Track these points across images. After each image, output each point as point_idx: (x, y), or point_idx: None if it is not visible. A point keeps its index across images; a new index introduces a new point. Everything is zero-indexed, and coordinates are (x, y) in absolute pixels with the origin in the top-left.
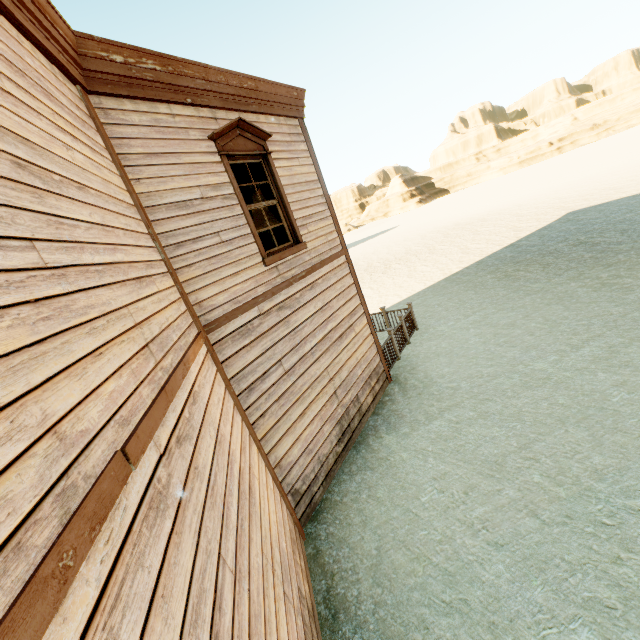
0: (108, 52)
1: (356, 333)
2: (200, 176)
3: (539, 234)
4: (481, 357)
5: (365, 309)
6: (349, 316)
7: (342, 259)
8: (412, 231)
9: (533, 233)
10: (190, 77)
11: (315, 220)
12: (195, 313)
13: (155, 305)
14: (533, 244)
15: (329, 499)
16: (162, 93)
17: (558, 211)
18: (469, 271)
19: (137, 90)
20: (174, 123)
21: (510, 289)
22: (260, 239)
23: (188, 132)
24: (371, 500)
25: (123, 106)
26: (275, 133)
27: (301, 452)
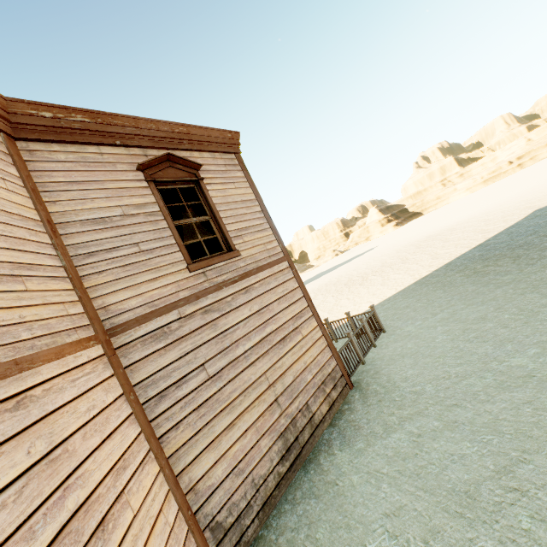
0: (38, 110)
1: (303, 336)
2: (123, 198)
3: (507, 232)
4: (448, 355)
5: (314, 311)
6: (294, 318)
7: (284, 265)
8: (389, 248)
9: (501, 232)
10: (120, 126)
11: (252, 231)
12: (97, 316)
13: (2, 301)
14: (501, 241)
15: (264, 537)
16: (91, 138)
17: (524, 211)
18: (438, 273)
19: (65, 136)
20: (102, 159)
21: (479, 284)
22: (185, 248)
23: (116, 165)
24: (308, 543)
25: (51, 148)
26: (209, 165)
27: (227, 472)
